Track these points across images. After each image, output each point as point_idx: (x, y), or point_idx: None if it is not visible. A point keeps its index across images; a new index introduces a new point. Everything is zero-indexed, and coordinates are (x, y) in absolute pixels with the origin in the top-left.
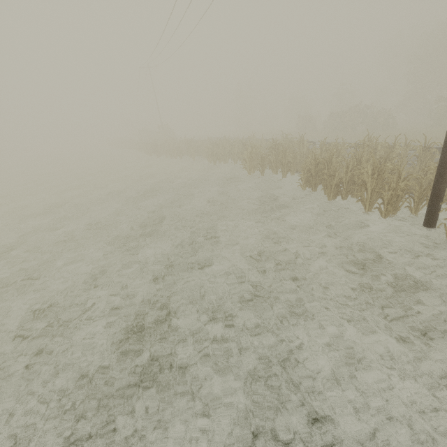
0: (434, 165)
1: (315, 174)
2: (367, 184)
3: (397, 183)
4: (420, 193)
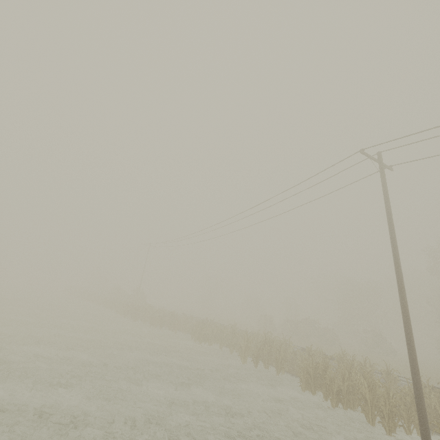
0: (403, 388)
1: (314, 376)
2: (366, 395)
3: (387, 399)
4: (406, 412)
